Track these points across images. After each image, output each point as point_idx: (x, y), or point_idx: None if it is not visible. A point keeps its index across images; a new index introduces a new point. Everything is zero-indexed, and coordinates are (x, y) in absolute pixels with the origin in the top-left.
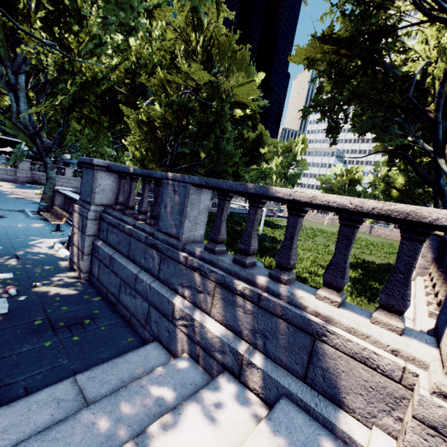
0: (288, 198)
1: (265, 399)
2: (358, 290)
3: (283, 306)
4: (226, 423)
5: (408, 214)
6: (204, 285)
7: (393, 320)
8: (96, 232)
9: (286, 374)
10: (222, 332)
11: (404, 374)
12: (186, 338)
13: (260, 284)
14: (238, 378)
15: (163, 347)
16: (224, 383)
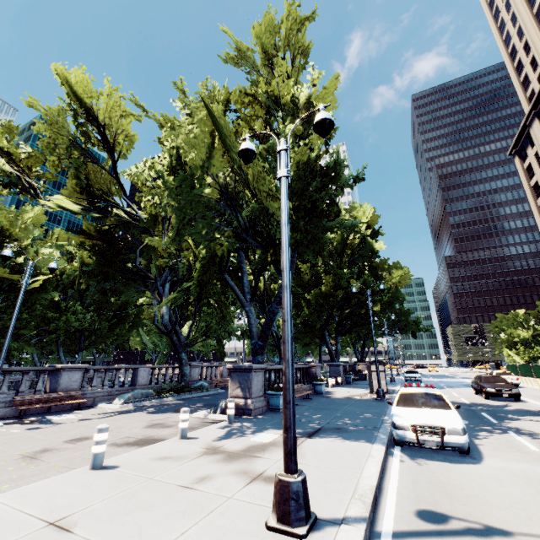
0: None
1: None
2: None
3: None
4: None
5: None
6: None
7: None
8: None
9: None
10: None
11: None
12: None
13: None
14: None
15: None
16: None
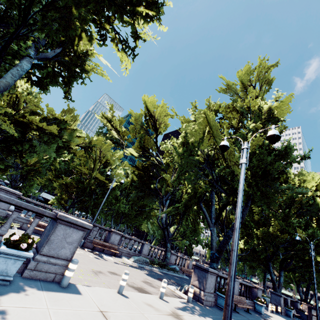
0: None
1: None
2: None
3: None
4: None
5: None
6: None
7: None
8: None
9: None
10: None
11: None
12: None
13: None
14: None
15: None
16: None
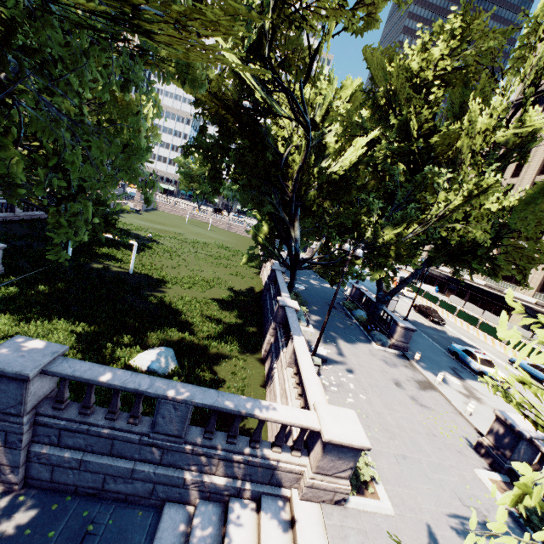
0: (264, 420)
1: (252, 499)
2: (243, 344)
3: (261, 462)
4: (246, 522)
5: (307, 428)
6: (210, 462)
7: (298, 453)
8: (30, 438)
9: (261, 485)
10: (226, 481)
11: (301, 471)
12: (198, 492)
13: (247, 453)
14: (237, 497)
15: (174, 503)
16: (234, 504)
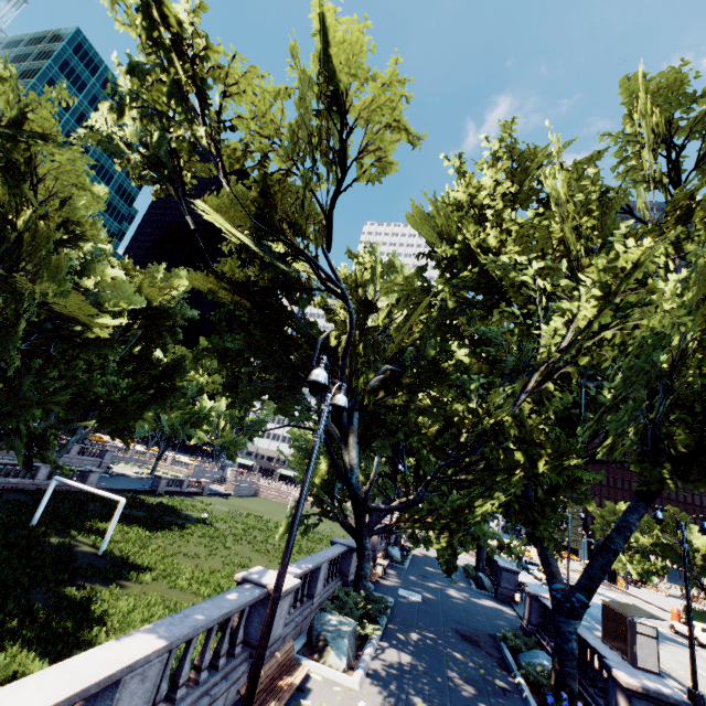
0: None
1: None
2: None
3: None
4: None
5: None
6: None
7: None
8: None
9: None
10: None
11: None
12: None
13: None
14: None
15: None
16: None
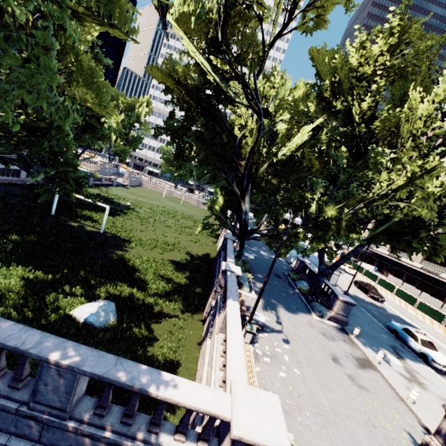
0: (164, 400)
1: None
2: (187, 304)
3: None
4: None
5: (215, 416)
6: (97, 445)
7: (205, 445)
8: None
9: None
10: None
11: None
12: None
13: (142, 439)
14: None
15: None
16: None
